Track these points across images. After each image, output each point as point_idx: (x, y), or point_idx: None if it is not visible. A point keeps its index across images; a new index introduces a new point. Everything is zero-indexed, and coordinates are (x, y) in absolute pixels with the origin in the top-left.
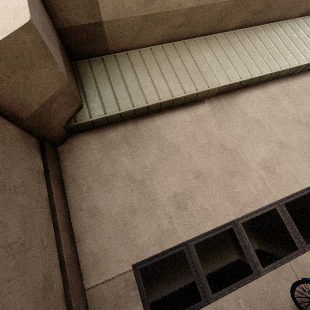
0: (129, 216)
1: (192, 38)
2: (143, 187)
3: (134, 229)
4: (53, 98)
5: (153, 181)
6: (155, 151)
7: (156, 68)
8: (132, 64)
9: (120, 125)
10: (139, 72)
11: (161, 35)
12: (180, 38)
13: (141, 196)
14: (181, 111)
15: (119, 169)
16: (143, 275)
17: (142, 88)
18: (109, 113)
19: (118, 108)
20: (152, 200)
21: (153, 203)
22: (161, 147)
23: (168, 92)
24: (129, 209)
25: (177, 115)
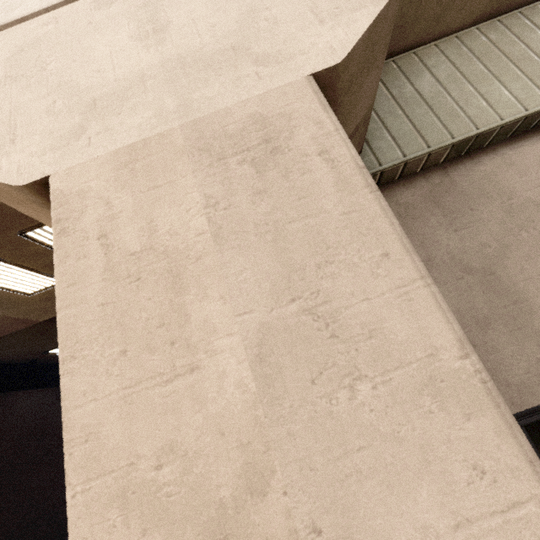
0: (476, 331)
1: (534, 2)
2: (489, 280)
3: (493, 354)
4: (356, 128)
5: (507, 269)
6: (497, 217)
7: (476, 68)
8: (429, 68)
9: (418, 178)
10: (445, 80)
11: (482, 6)
12: (514, 6)
13: (491, 297)
14: (532, 140)
15: (435, 251)
16: (534, 438)
17: (460, 106)
18: (411, 154)
19: (425, 144)
20: (516, 303)
21: (518, 307)
22: (507, 209)
23: (515, 104)
24: (473, 319)
25: (524, 148)
